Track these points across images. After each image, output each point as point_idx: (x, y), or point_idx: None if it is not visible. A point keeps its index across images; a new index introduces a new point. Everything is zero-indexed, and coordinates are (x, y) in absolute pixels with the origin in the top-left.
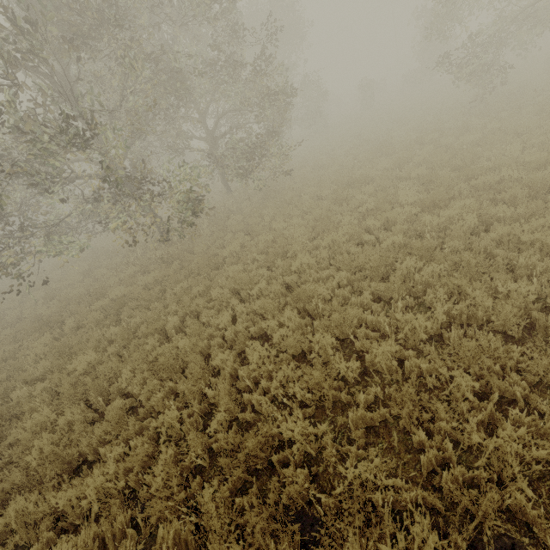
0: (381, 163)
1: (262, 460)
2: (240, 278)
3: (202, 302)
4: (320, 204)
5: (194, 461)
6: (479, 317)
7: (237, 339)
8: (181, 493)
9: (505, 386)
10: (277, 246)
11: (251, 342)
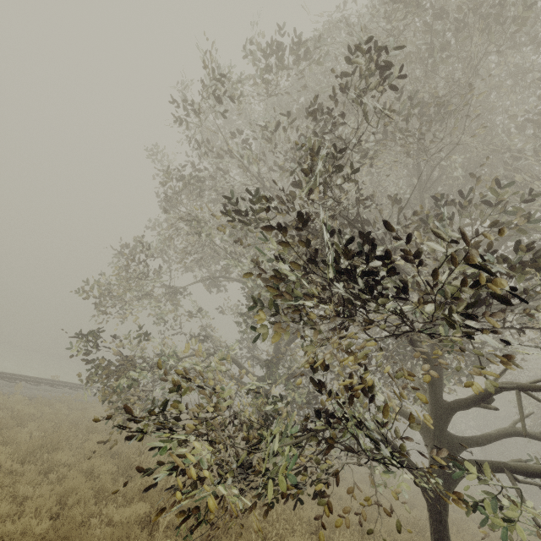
0: None
1: None
2: None
3: None
4: None
5: None
6: None
7: None
8: None
9: None
10: None
11: None
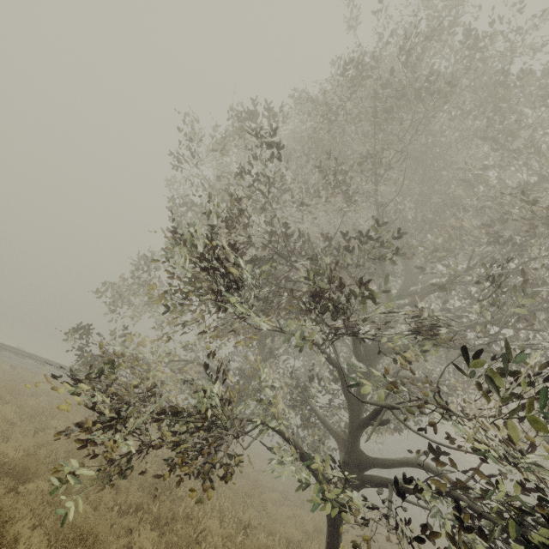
0: None
1: None
2: None
3: None
4: None
5: None
6: None
7: None
8: None
9: None
10: None
11: None
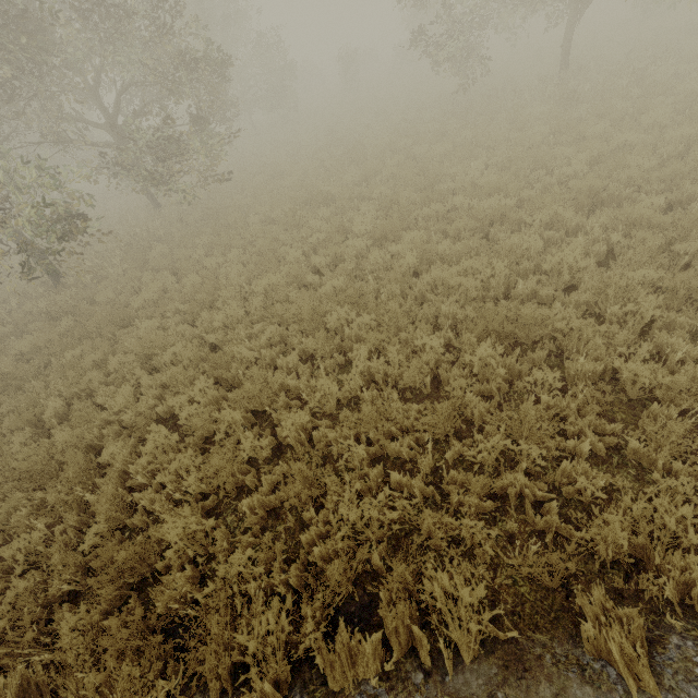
0: (346, 175)
1: (144, 570)
2: (147, 340)
3: (97, 377)
4: (266, 231)
5: (63, 588)
6: (396, 374)
7: (137, 423)
8: (29, 633)
9: (398, 448)
10: (203, 292)
11: (152, 427)
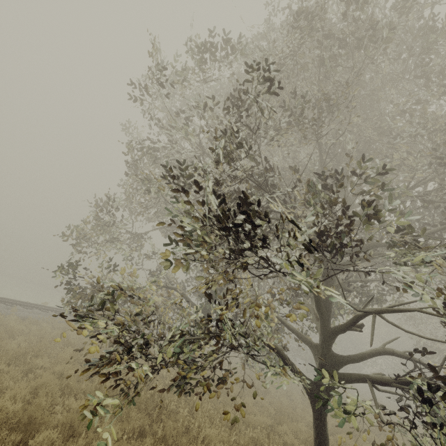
0: None
1: None
2: None
3: None
4: None
5: None
6: None
7: None
8: None
9: None
10: None
11: None
